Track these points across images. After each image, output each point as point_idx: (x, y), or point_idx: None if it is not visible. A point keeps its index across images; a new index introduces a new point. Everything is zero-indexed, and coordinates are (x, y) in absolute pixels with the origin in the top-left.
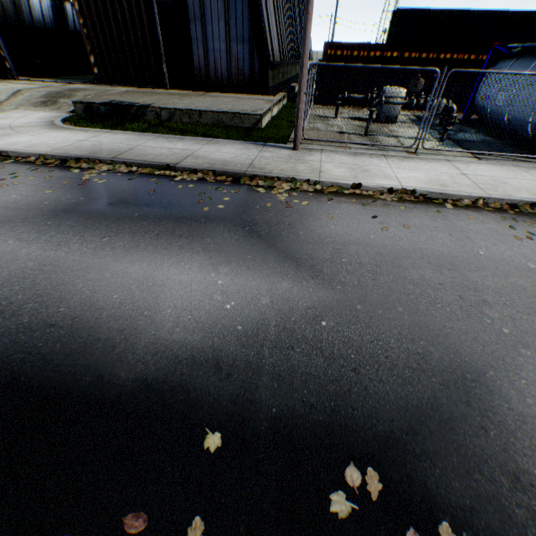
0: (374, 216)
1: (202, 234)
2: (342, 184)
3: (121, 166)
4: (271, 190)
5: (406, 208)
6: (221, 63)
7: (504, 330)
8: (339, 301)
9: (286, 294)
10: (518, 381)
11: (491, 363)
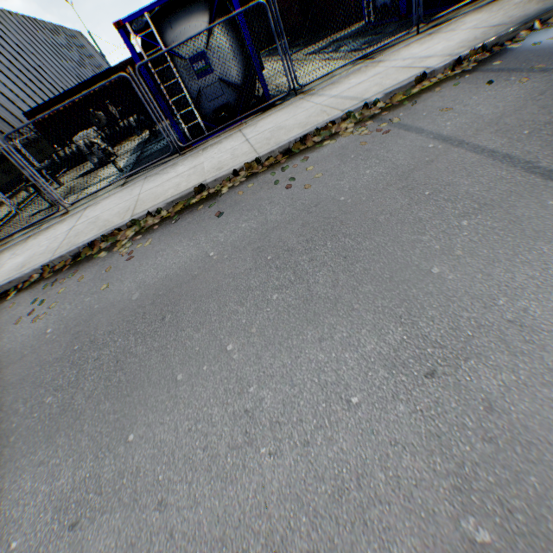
0: None
1: None
2: None
3: None
4: None
5: None
6: None
7: None
8: None
9: None
10: None
11: None
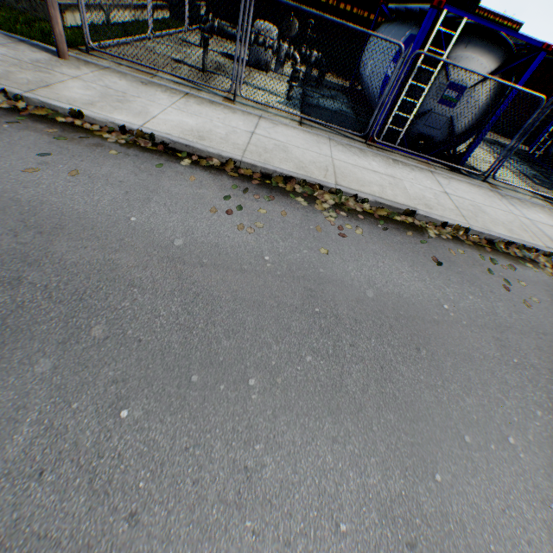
0: (47, 153)
1: None
2: (58, 108)
3: None
4: None
5: (122, 154)
6: None
7: None
8: None
9: None
10: None
11: None
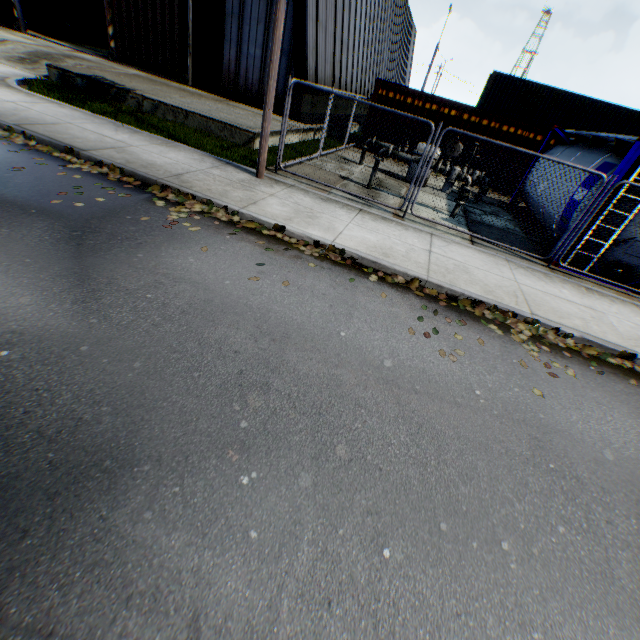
0: (262, 263)
1: (8, 223)
2: (265, 222)
3: (20, 136)
4: (174, 207)
5: (318, 266)
6: (254, 71)
7: (244, 423)
8: (68, 336)
9: (9, 309)
10: (171, 487)
11: (165, 457)
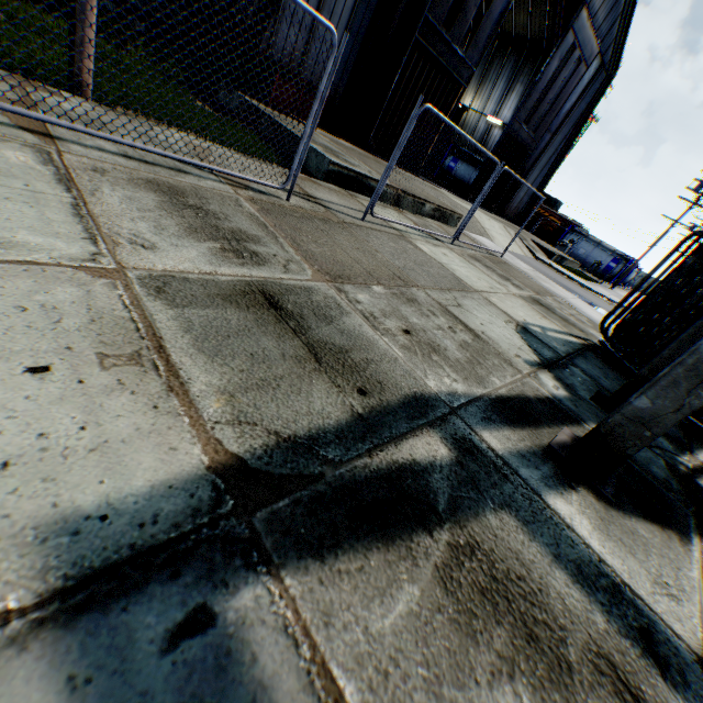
0: None
1: None
2: None
3: None
4: None
5: None
6: (516, 203)
7: None
8: None
9: None
10: None
11: None
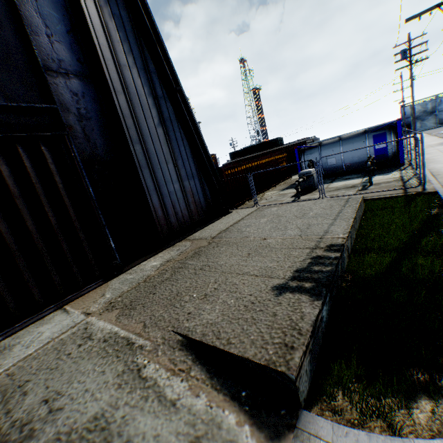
0: None
1: None
2: None
3: None
4: None
5: None
6: (179, 203)
7: None
8: None
9: None
10: None
11: None
